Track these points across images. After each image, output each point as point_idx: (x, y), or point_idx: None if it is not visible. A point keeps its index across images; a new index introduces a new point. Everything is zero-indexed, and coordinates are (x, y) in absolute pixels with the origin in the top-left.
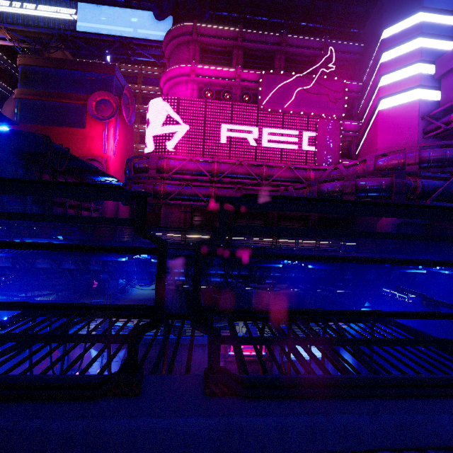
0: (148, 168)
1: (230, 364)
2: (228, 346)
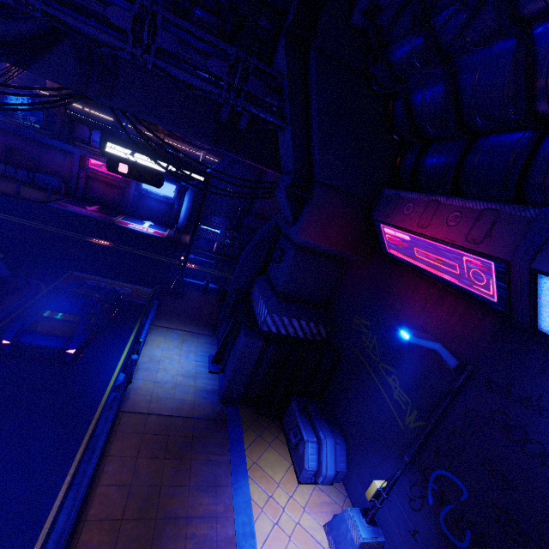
0: None
1: (92, 181)
2: (87, 158)
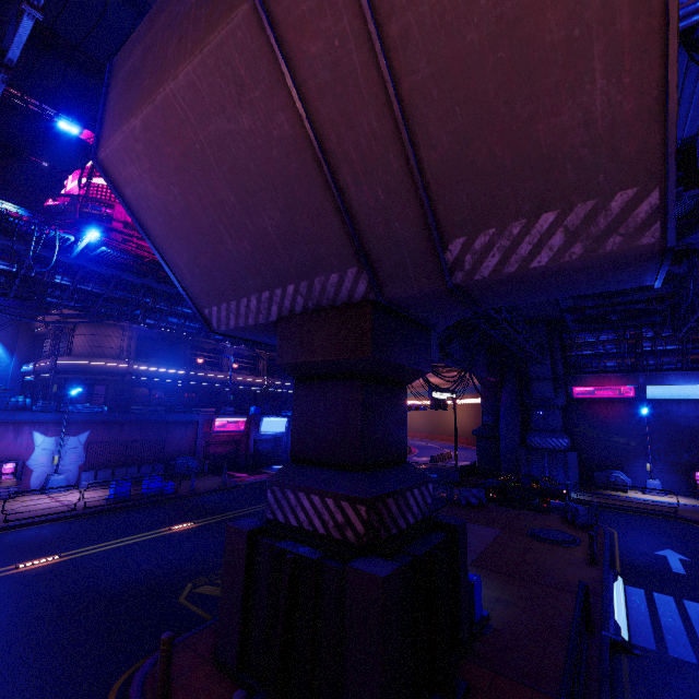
0: (109, 218)
1: (208, 447)
2: (214, 421)
